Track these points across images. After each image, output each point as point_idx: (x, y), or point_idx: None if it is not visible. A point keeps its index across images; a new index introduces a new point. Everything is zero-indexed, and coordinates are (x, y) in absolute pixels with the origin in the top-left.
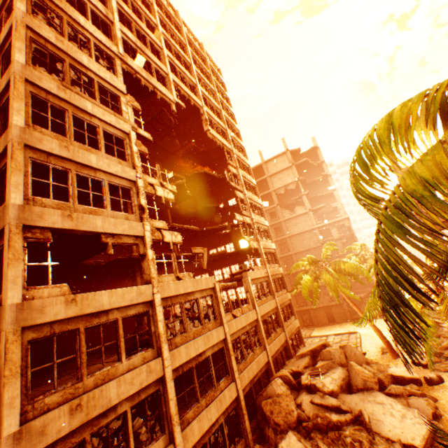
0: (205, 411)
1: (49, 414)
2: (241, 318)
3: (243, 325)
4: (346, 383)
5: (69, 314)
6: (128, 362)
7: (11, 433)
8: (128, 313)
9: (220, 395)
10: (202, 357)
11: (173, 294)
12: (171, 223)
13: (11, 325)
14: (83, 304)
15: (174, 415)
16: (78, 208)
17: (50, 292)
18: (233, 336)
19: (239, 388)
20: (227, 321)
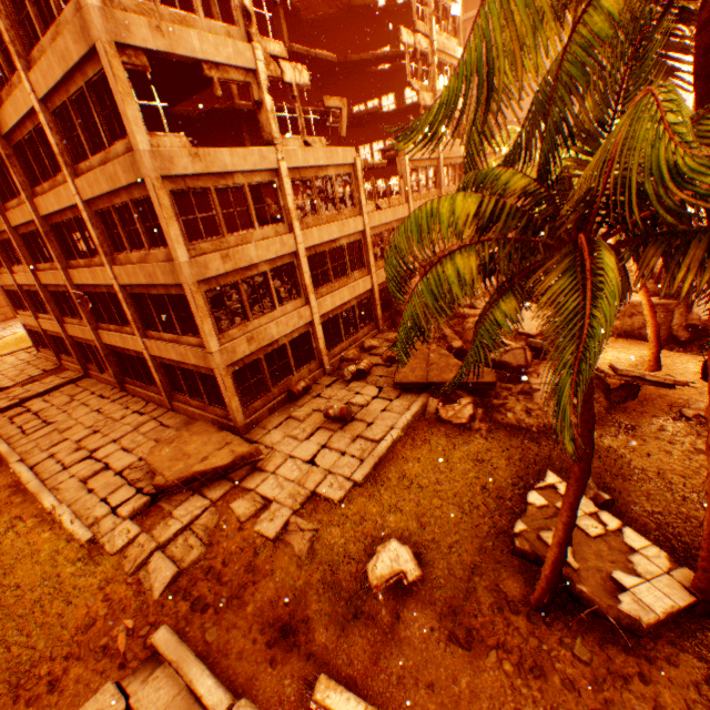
0: (338, 292)
1: (207, 256)
2: (387, 212)
3: (388, 221)
4: (492, 291)
5: (197, 171)
6: (261, 232)
7: (185, 262)
8: (253, 182)
9: (354, 283)
10: (336, 245)
11: (302, 166)
12: (287, 43)
13: (152, 173)
14: (207, 162)
15: (309, 286)
16: (163, 14)
17: (171, 142)
18: (374, 231)
19: (375, 283)
20: (369, 213)
